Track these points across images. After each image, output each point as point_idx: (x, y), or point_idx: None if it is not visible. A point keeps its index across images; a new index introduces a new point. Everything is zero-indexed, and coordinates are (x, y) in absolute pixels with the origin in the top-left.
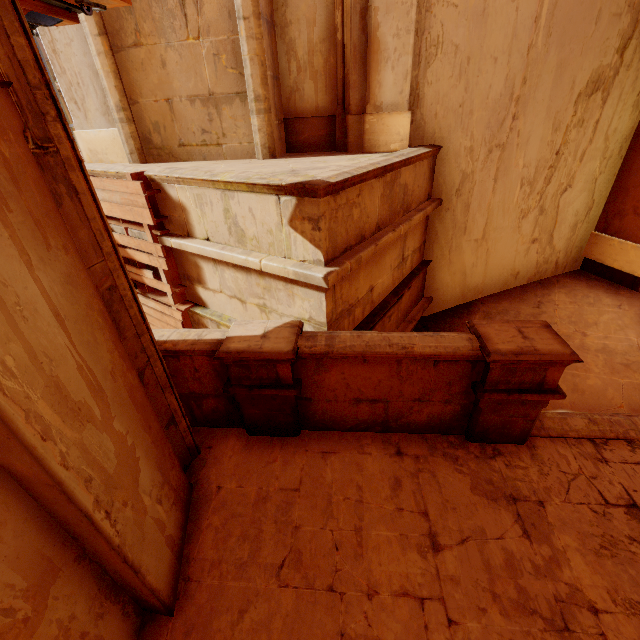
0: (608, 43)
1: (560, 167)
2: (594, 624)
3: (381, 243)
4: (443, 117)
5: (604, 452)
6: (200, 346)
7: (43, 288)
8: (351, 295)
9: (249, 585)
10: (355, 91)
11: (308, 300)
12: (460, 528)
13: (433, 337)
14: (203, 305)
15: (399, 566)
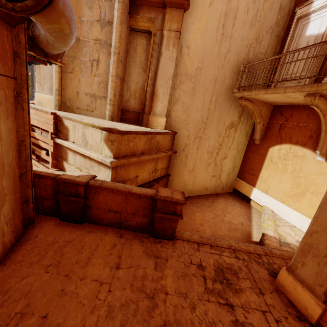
0: (235, 114)
1: (222, 150)
2: (164, 297)
3: (141, 158)
4: (178, 122)
5: (200, 248)
6: (51, 175)
7: (0, 128)
8: (125, 175)
9: (31, 270)
10: (148, 107)
11: (105, 172)
12: (131, 263)
13: (141, 188)
14: (64, 170)
15: (99, 272)
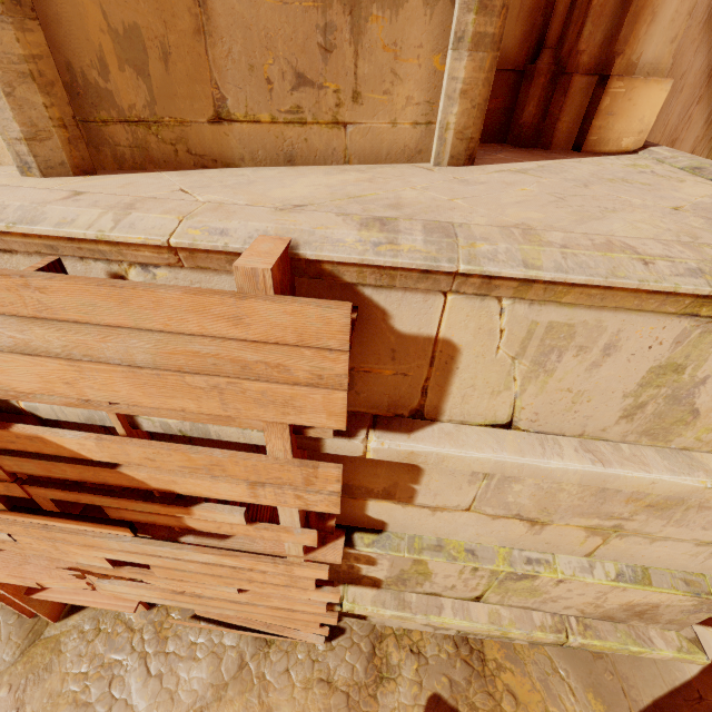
0: None
1: None
2: None
3: None
4: None
5: None
6: None
7: None
8: None
9: None
10: (599, 23)
11: None
12: None
13: None
14: (371, 527)
15: None
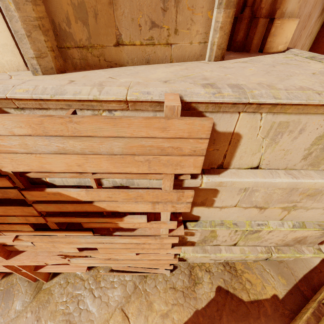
0: None
1: None
2: None
3: None
4: None
5: None
6: None
7: None
8: None
9: None
10: None
11: None
12: None
13: None
14: (193, 219)
15: None
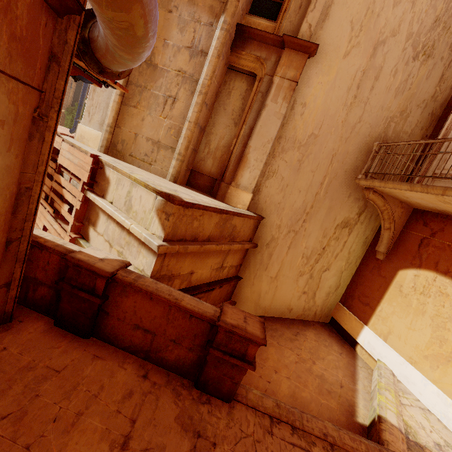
0: (353, 208)
1: (324, 256)
2: None
3: (205, 247)
4: (269, 204)
5: (274, 428)
6: (60, 248)
7: None
8: (175, 268)
9: None
10: (230, 173)
11: (146, 258)
12: (150, 440)
13: (197, 301)
14: (87, 240)
15: (89, 449)
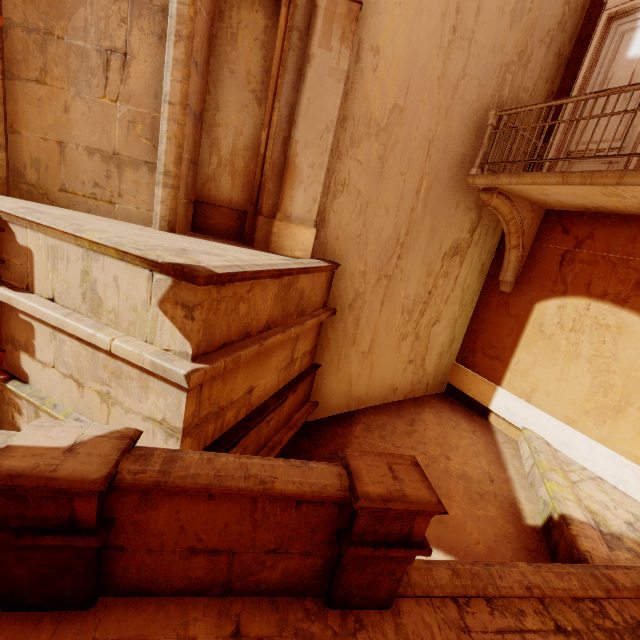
0: (463, 224)
1: (431, 304)
2: None
3: (267, 343)
4: (343, 241)
5: (467, 617)
6: None
7: None
8: (223, 396)
9: None
10: (269, 197)
11: (165, 397)
12: None
13: (300, 468)
14: (24, 379)
15: None
